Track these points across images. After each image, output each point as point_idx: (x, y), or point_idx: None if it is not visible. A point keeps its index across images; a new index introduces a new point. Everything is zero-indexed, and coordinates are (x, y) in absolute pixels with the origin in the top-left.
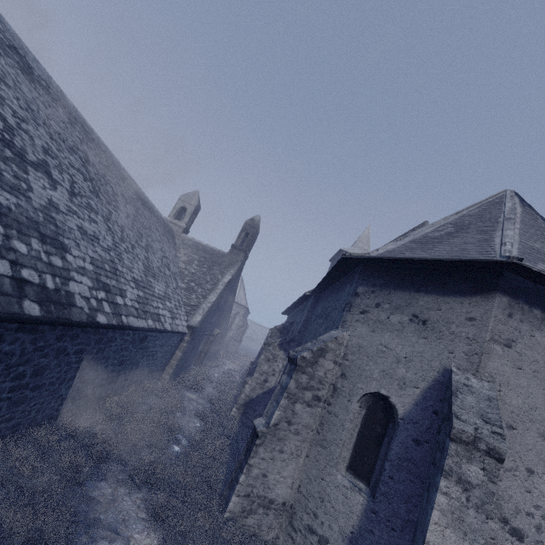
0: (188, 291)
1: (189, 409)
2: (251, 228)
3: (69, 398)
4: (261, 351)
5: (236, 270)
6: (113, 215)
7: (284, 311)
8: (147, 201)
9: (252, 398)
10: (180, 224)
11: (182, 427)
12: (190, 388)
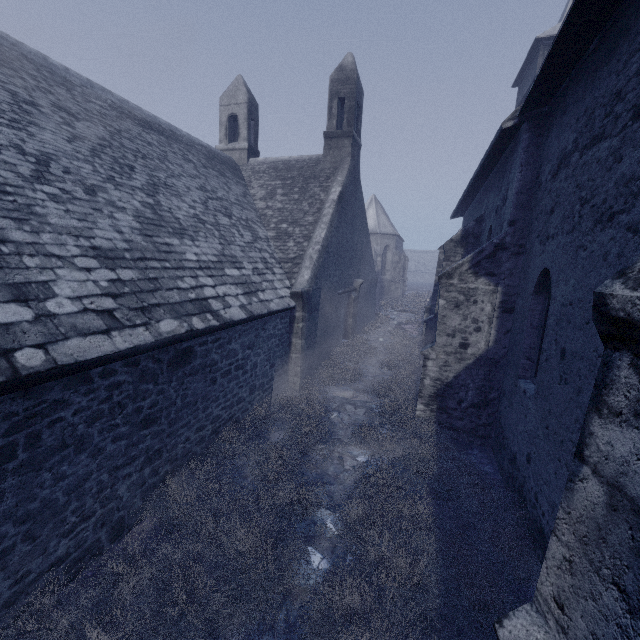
0: (280, 240)
1: (341, 425)
2: (344, 85)
3: (11, 562)
4: (436, 286)
5: (345, 173)
6: (2, 136)
7: (455, 209)
8: (156, 122)
9: (447, 381)
10: (239, 145)
11: (329, 479)
12: (340, 381)
